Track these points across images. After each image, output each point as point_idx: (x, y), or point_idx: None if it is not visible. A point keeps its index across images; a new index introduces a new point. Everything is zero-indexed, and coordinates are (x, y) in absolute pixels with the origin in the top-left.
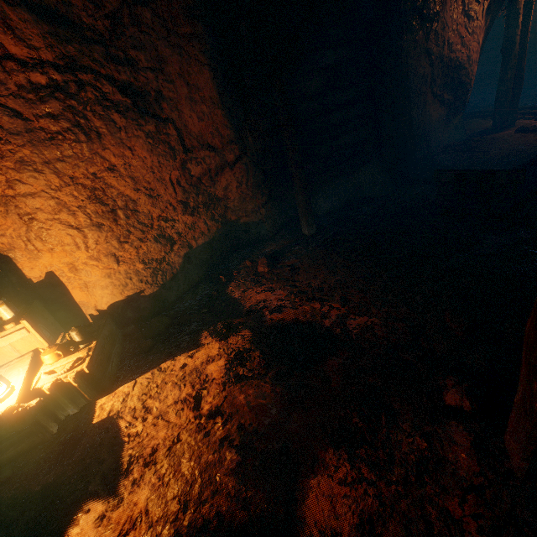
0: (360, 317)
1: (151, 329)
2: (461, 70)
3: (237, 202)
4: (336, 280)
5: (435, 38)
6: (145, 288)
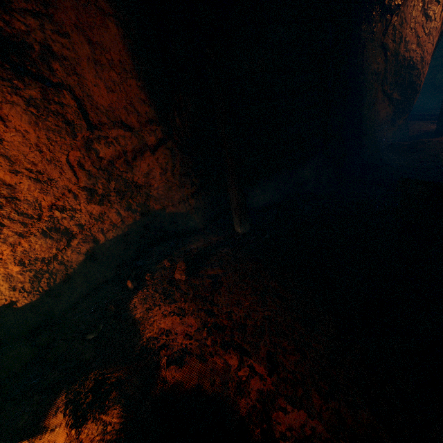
0: (294, 409)
1: (0, 369)
2: (413, 70)
3: (161, 190)
4: (265, 316)
5: (392, 33)
6: (18, 297)
